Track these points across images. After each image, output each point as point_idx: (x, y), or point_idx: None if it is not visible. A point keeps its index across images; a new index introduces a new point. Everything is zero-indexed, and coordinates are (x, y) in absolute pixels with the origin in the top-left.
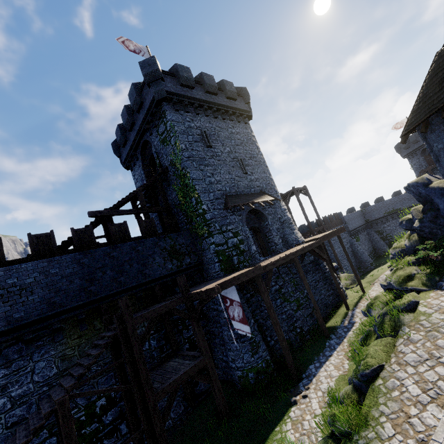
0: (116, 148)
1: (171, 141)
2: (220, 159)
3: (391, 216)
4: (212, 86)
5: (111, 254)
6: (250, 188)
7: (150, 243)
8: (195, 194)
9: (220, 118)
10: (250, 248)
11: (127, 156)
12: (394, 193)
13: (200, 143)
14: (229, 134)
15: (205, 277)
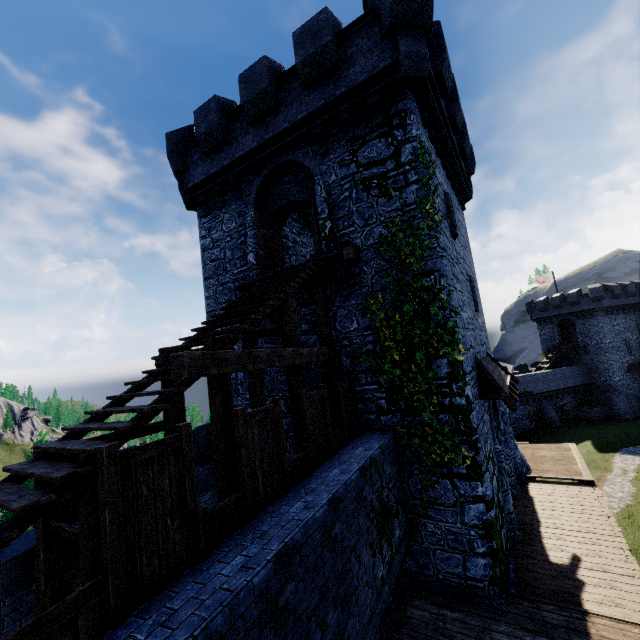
0: (178, 150)
1: (405, 193)
2: (461, 269)
3: (521, 399)
4: (460, 112)
5: (279, 599)
6: (482, 345)
7: (352, 496)
8: (455, 352)
9: (450, 182)
10: (504, 496)
11: (211, 179)
12: (520, 366)
13: (446, 222)
14: (458, 222)
15: (406, 570)
